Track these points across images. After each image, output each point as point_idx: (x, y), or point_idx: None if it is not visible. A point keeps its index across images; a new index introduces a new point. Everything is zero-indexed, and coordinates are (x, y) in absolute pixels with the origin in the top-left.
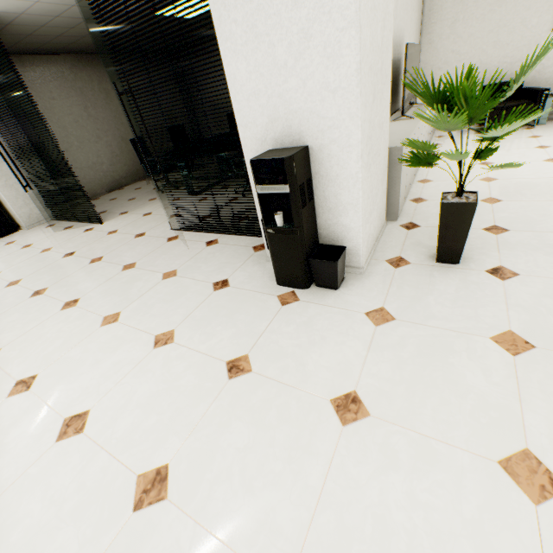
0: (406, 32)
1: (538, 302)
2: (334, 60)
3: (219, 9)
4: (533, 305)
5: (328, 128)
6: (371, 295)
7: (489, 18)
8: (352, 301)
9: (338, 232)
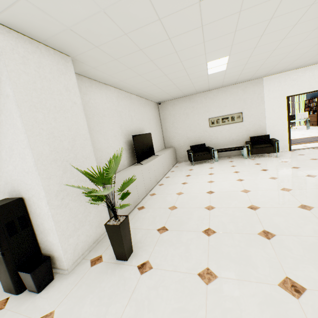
0: (146, 127)
1: (148, 295)
2: (25, 159)
3: None
4: (143, 298)
5: (30, 188)
6: (56, 297)
7: (185, 122)
8: (38, 306)
9: (49, 246)
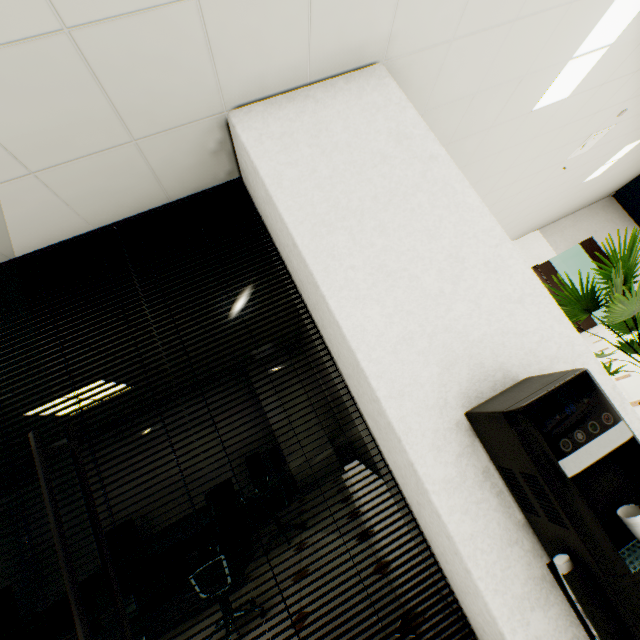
0: None
1: None
2: (502, 271)
3: (324, 260)
4: None
5: (536, 343)
6: None
7: None
8: None
9: None
